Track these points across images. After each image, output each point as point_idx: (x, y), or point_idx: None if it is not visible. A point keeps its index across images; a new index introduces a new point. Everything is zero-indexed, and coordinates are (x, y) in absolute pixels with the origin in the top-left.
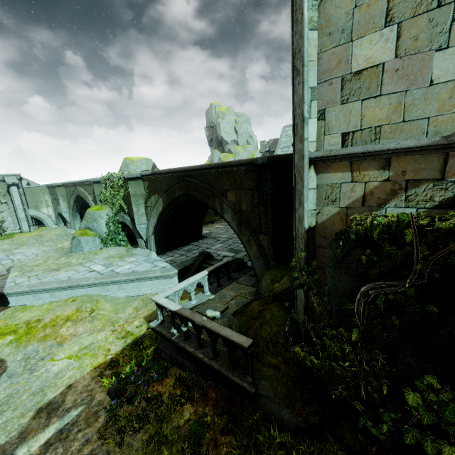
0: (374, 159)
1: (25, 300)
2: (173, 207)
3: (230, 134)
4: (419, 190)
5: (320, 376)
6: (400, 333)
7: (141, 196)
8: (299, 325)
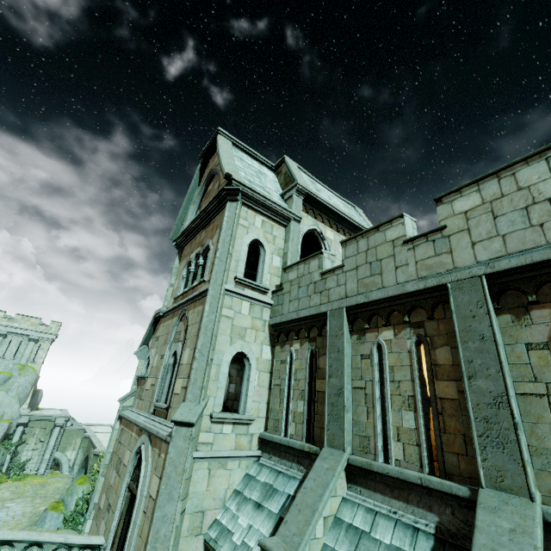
0: None
1: None
2: None
3: None
4: None
5: None
6: None
7: None
8: None
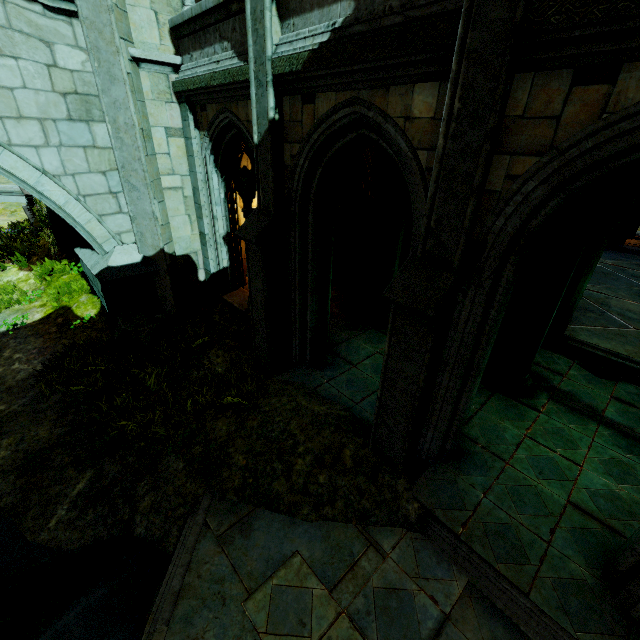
0: None
1: None
2: None
3: None
4: None
5: None
6: None
7: None
8: None
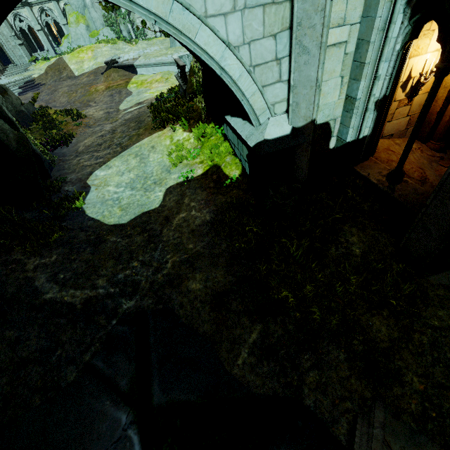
0: None
1: (143, 71)
2: None
3: None
4: None
5: None
6: None
7: None
8: None
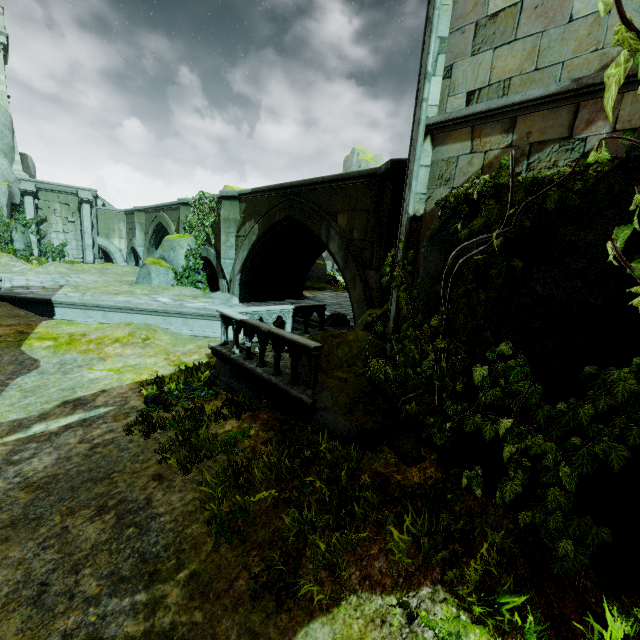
0: (498, 121)
1: (73, 315)
2: (270, 238)
3: None
4: (542, 155)
5: (393, 391)
6: (485, 311)
7: (233, 222)
8: (387, 352)
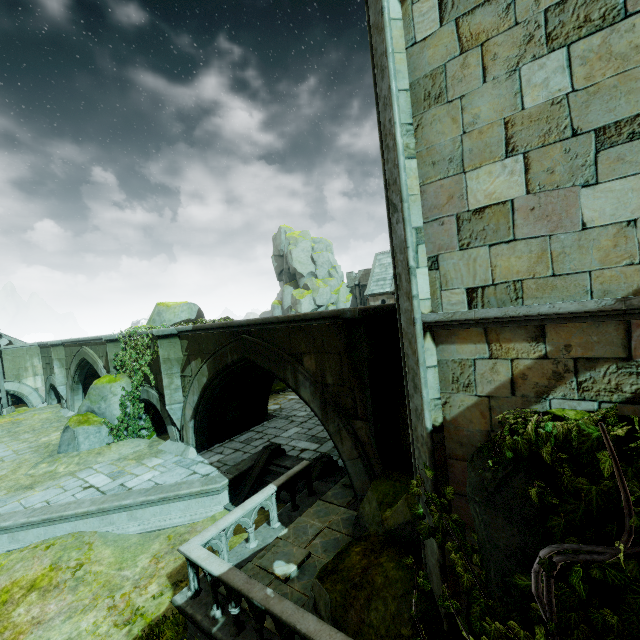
0: (519, 326)
1: None
2: (224, 378)
3: (306, 265)
4: (596, 374)
5: None
6: None
7: (176, 361)
8: (434, 595)
